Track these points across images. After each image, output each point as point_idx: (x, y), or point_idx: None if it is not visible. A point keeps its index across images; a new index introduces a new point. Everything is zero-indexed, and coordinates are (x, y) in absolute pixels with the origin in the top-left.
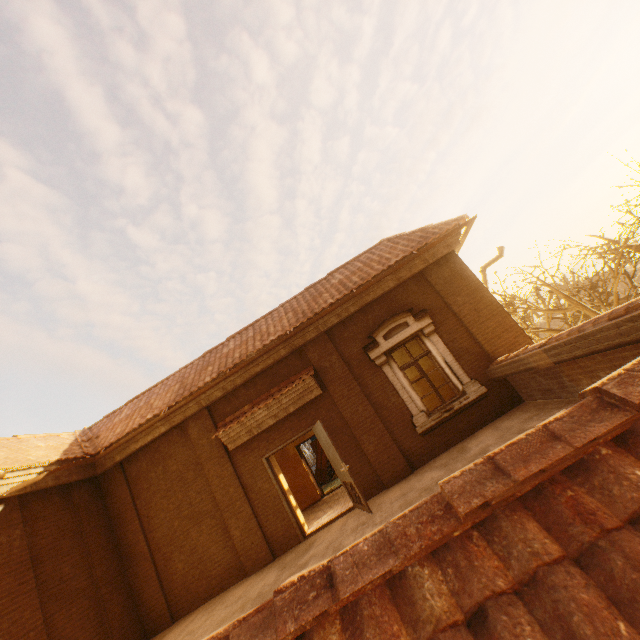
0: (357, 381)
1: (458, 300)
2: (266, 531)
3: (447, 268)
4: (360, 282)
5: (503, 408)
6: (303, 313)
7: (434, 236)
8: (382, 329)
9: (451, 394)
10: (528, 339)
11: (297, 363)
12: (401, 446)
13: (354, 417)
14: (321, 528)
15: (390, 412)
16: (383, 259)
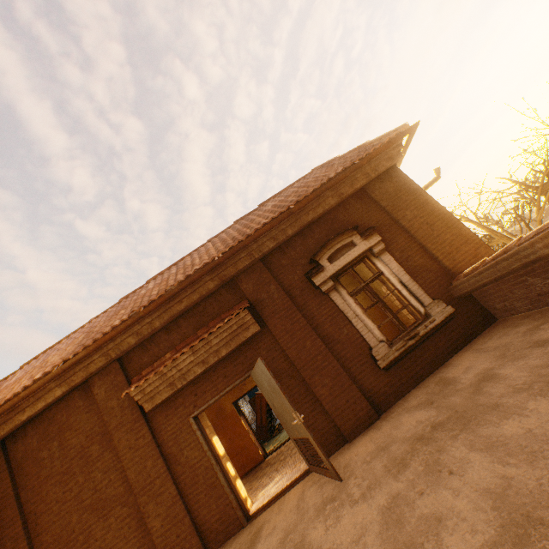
0: (301, 313)
1: (407, 215)
2: (196, 516)
3: (391, 183)
4: (297, 198)
5: (475, 330)
6: (233, 239)
7: (375, 146)
8: (326, 251)
9: (393, 332)
10: (490, 250)
11: (229, 298)
12: (361, 386)
13: (301, 355)
14: (269, 504)
15: (344, 346)
16: (320, 177)
